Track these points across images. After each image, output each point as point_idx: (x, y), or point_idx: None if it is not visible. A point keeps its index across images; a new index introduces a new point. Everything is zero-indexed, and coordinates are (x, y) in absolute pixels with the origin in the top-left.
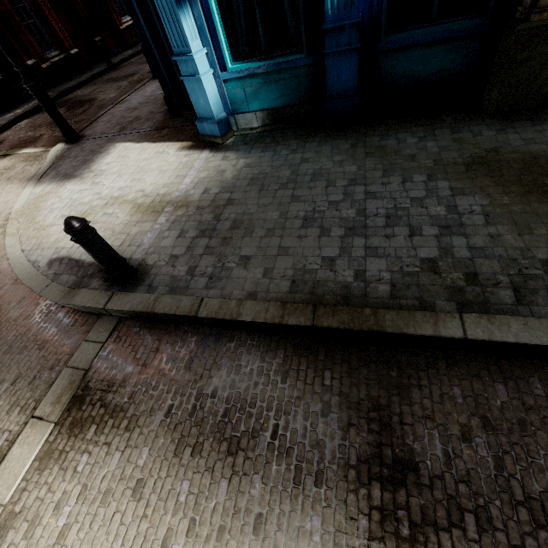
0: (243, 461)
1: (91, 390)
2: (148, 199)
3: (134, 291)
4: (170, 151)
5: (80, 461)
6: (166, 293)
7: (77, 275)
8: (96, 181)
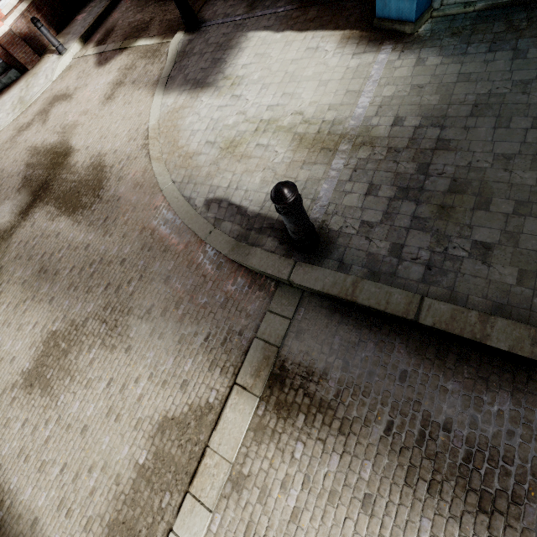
0: (503, 526)
1: (288, 372)
2: (311, 127)
3: (321, 265)
4: (328, 48)
5: (296, 449)
6: (365, 277)
7: (241, 225)
8: (235, 93)
